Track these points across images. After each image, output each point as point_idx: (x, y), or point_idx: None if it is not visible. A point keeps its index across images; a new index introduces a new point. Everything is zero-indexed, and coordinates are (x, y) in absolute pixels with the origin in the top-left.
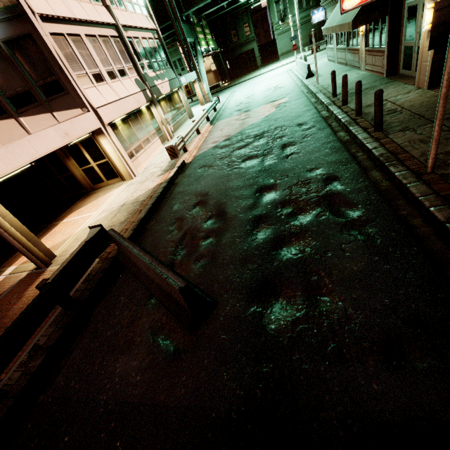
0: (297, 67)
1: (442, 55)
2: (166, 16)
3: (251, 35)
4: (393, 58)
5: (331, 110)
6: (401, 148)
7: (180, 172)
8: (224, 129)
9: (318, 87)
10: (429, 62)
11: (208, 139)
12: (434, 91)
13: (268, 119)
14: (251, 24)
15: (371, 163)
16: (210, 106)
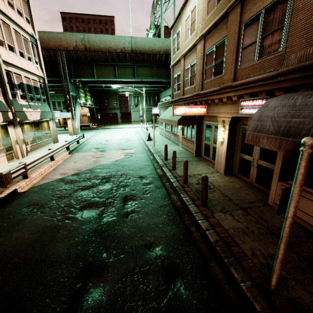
0: (142, 131)
1: (288, 188)
2: (59, 75)
3: (117, 106)
4: (198, 147)
5: (165, 171)
6: (231, 237)
7: (0, 205)
8: (78, 161)
9: (155, 149)
10: (223, 159)
11: (59, 168)
12: (228, 177)
13: (117, 164)
14: (118, 101)
15: (207, 247)
16: (73, 139)
